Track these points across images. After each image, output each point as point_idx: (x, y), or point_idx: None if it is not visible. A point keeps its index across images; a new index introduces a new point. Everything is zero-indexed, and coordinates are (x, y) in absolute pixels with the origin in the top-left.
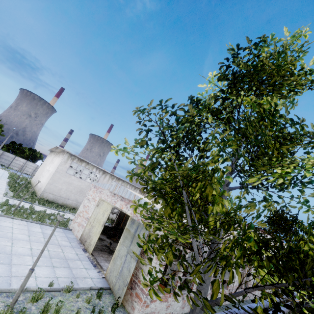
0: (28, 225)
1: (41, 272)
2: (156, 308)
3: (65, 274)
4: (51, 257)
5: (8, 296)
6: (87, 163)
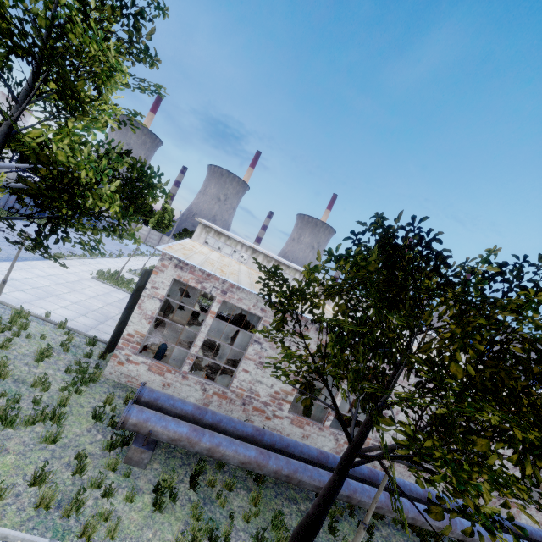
0: (114, 291)
1: (63, 312)
2: (141, 376)
3: (87, 323)
4: (95, 311)
5: (3, 307)
6: (227, 238)
